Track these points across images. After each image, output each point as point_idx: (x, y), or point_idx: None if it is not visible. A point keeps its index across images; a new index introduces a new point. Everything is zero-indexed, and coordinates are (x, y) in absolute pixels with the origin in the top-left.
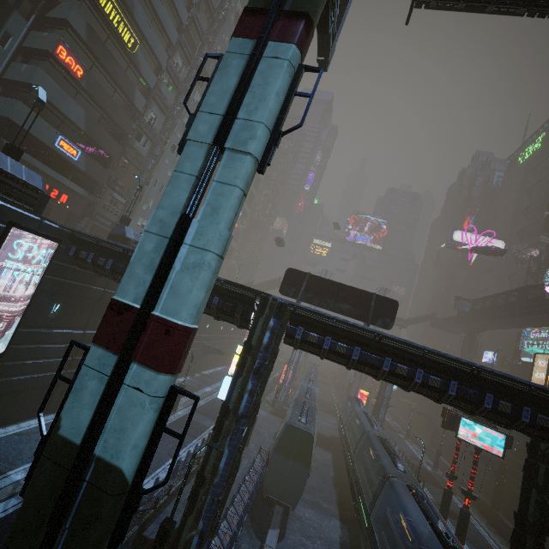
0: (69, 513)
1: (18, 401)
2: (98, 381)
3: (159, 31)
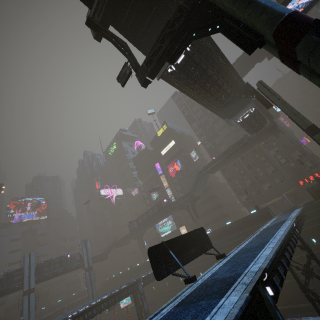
0: None
1: None
2: None
3: None
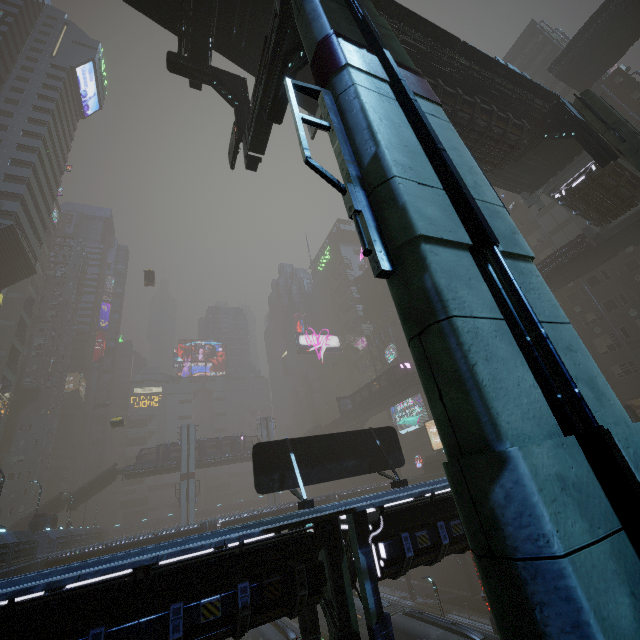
0: None
1: None
2: None
3: None
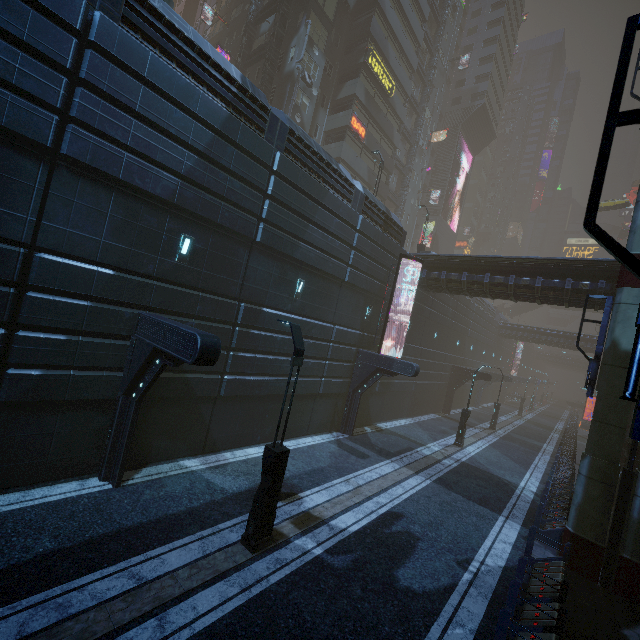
0: None
1: (394, 402)
2: None
3: (403, 65)
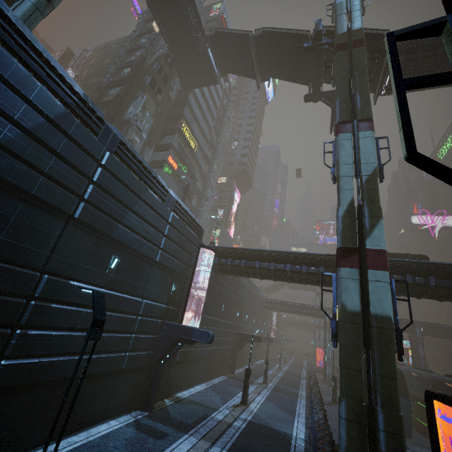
0: (373, 343)
1: (192, 369)
2: (354, 282)
3: (202, 137)
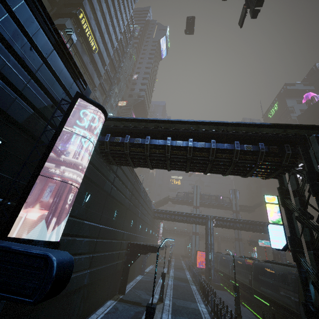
0: None
1: (51, 316)
2: None
3: (104, 48)
